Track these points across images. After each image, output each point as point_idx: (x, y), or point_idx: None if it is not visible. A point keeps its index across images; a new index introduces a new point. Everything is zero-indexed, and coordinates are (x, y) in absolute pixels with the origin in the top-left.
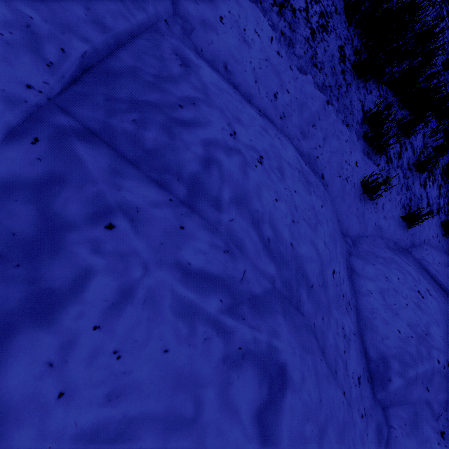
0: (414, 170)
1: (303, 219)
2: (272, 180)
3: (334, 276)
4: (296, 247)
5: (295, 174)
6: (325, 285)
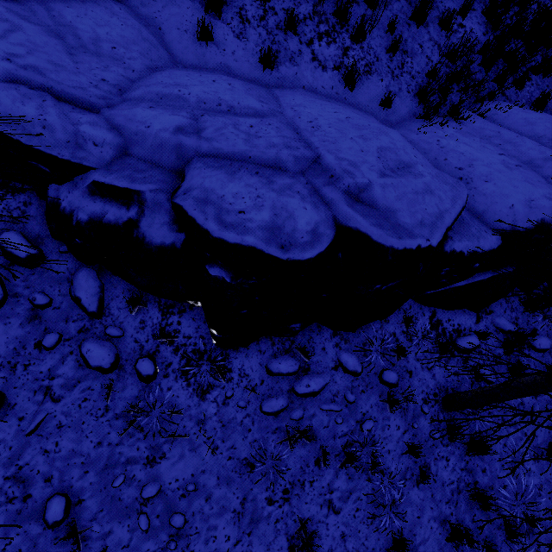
0: (288, 30)
1: (90, 20)
2: (71, 2)
3: (114, 50)
4: (74, 24)
5: (101, 8)
6: (97, 46)
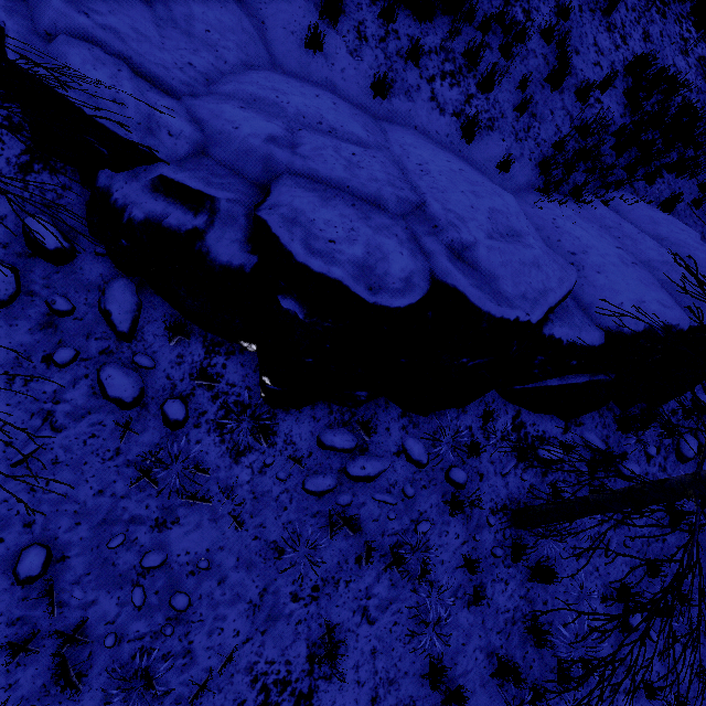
0: (410, 60)
1: None
2: None
3: (207, 33)
4: None
5: None
6: (190, 24)
